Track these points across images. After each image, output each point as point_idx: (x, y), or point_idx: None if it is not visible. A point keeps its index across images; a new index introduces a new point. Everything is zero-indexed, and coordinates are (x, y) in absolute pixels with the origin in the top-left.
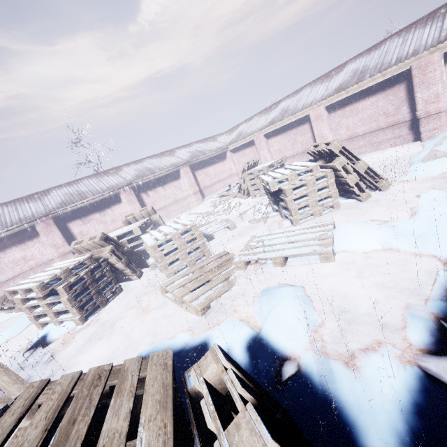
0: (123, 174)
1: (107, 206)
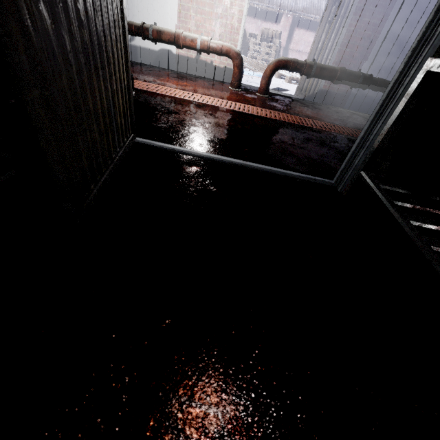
0: (299, 0)
1: (269, 20)
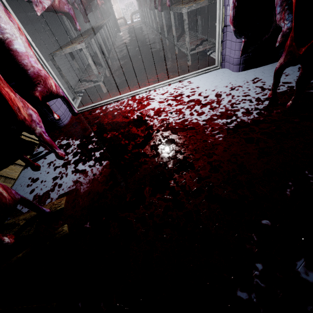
0: None
1: None
